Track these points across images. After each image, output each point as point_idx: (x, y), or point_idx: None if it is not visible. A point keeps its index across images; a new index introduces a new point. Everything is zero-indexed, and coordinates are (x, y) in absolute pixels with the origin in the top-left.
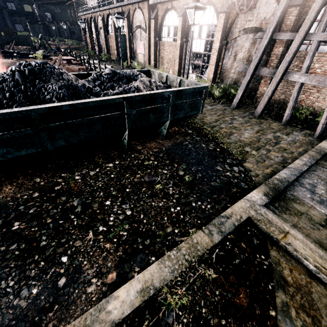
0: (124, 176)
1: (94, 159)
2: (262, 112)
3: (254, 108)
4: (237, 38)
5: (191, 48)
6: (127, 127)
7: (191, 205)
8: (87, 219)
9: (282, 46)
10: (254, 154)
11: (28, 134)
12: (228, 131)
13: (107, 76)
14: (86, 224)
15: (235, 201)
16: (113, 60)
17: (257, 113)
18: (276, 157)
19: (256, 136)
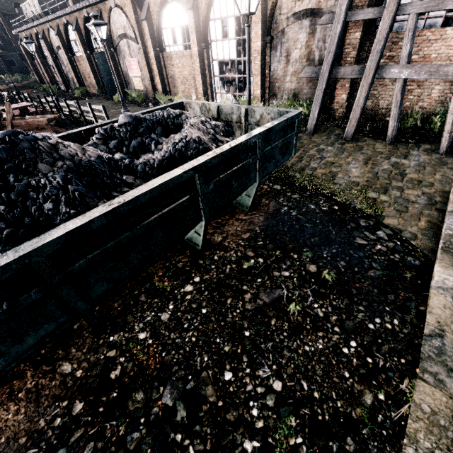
0: (225, 303)
1: (154, 284)
2: (355, 132)
3: (336, 126)
4: (285, 29)
5: (249, 54)
6: (204, 216)
7: (369, 329)
8: (210, 434)
9: (359, 30)
10: (385, 200)
11: (33, 302)
12: (326, 171)
13: (126, 128)
14: (214, 447)
15: (424, 295)
16: (92, 94)
17: (349, 134)
18: (418, 197)
19: (369, 169)
